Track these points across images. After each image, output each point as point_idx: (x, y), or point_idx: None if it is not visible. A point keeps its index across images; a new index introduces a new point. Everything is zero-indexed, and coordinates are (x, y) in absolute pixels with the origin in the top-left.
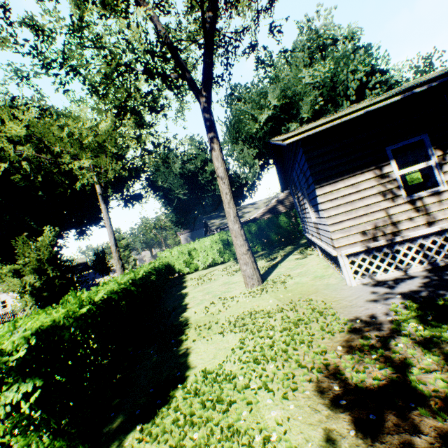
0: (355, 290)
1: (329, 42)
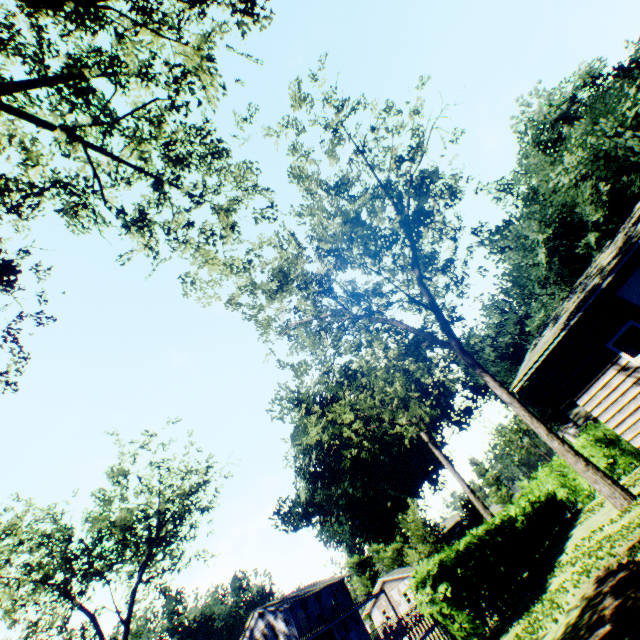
0: None
1: (563, 107)
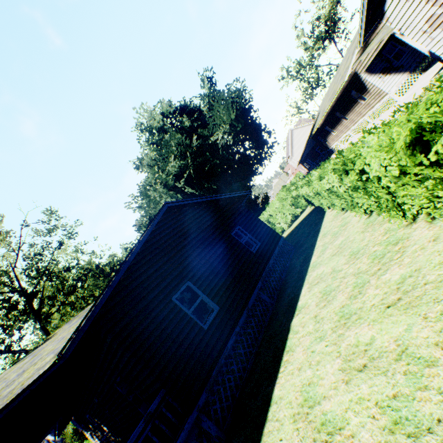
0: None
1: (161, 124)
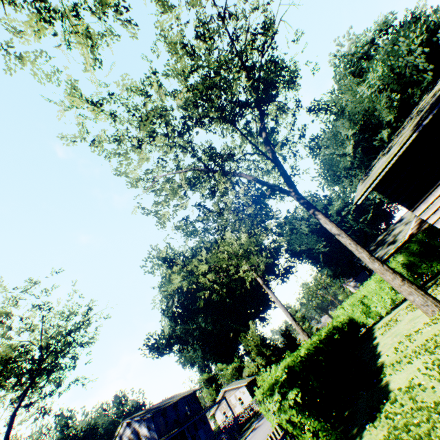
0: None
1: (366, 48)
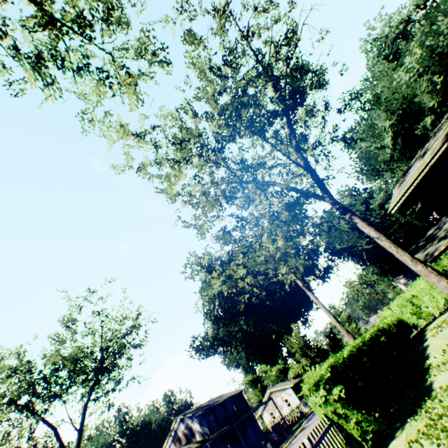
0: None
1: (401, 27)
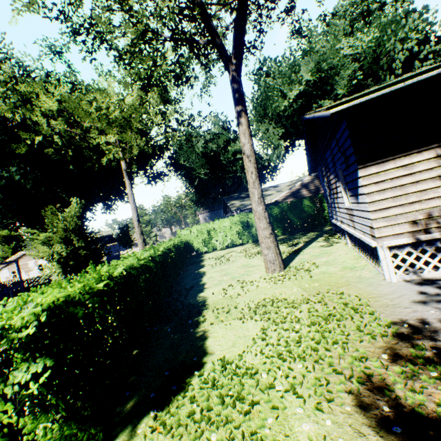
0: (397, 288)
1: (375, 7)
